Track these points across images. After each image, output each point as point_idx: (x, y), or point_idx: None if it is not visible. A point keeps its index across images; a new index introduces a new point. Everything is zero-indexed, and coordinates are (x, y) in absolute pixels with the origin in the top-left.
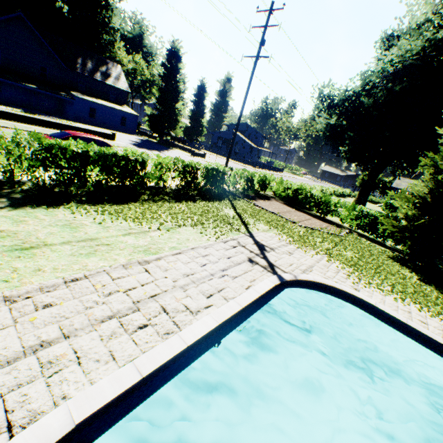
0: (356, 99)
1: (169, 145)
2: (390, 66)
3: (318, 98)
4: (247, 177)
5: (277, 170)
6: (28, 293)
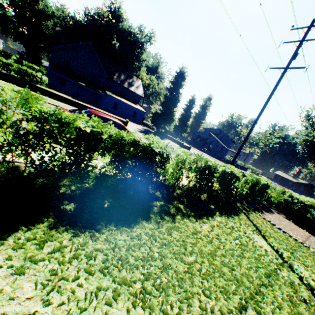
0: None
1: (162, 136)
2: None
3: (305, 118)
4: (252, 183)
5: (242, 168)
6: None
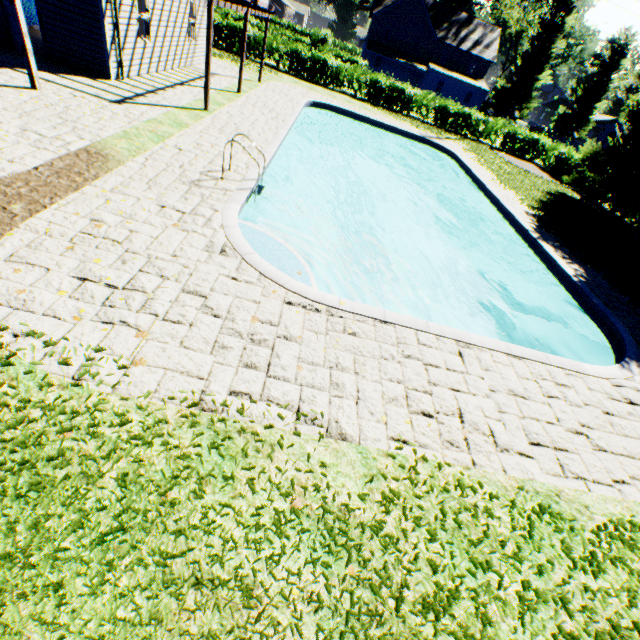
0: None
1: None
2: None
3: None
4: (507, 132)
5: None
6: (346, 104)
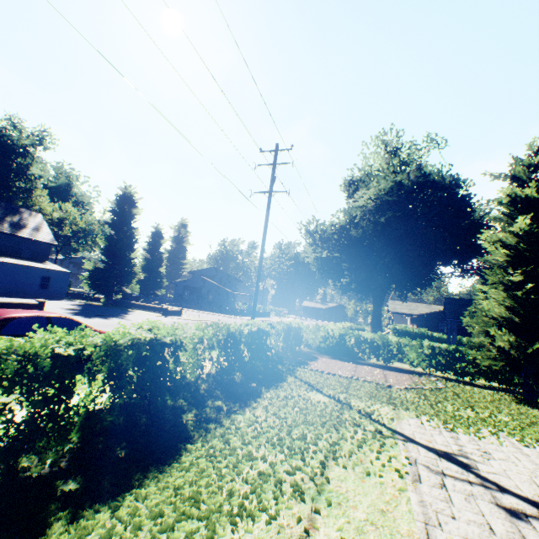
0: (343, 232)
1: (122, 306)
2: (372, 201)
3: (306, 234)
4: (285, 332)
5: (264, 315)
6: None
